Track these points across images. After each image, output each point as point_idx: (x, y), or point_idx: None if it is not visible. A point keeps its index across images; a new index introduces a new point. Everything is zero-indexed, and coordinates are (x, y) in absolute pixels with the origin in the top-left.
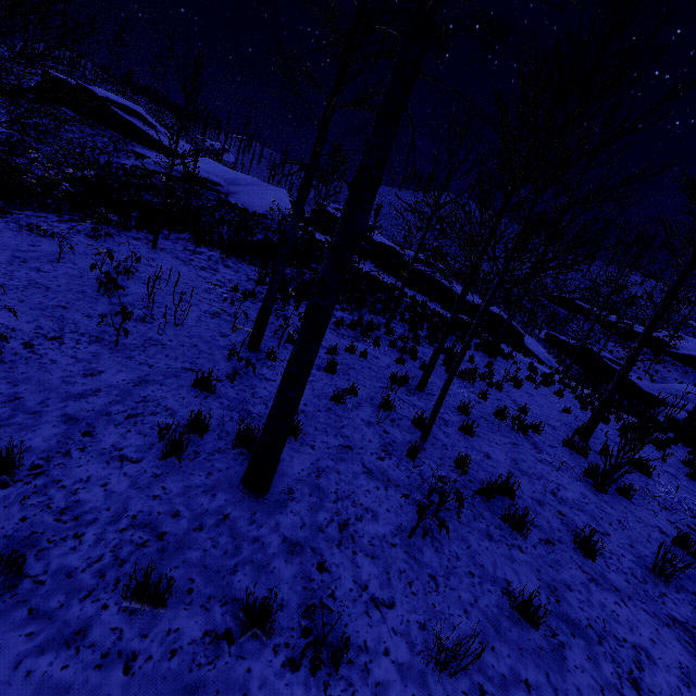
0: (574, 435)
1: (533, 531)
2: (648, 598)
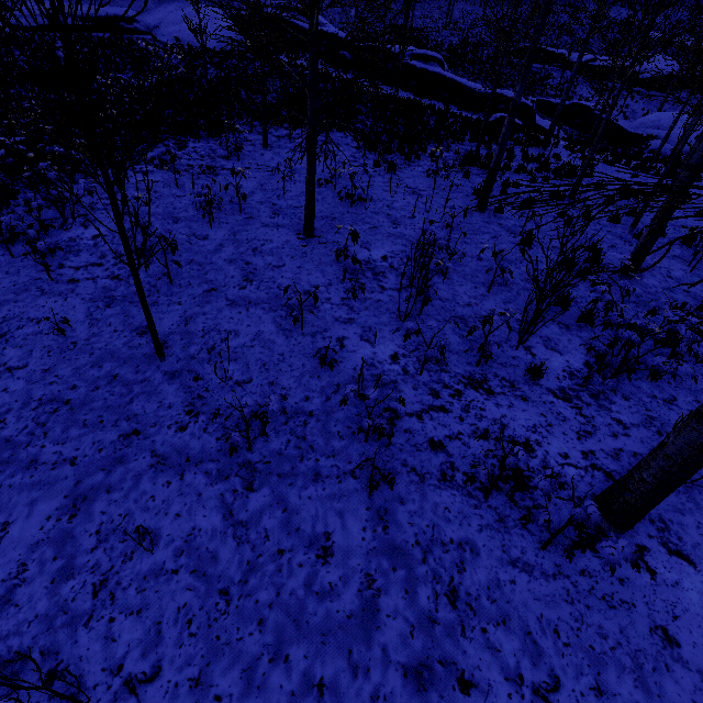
0: None
1: None
2: None
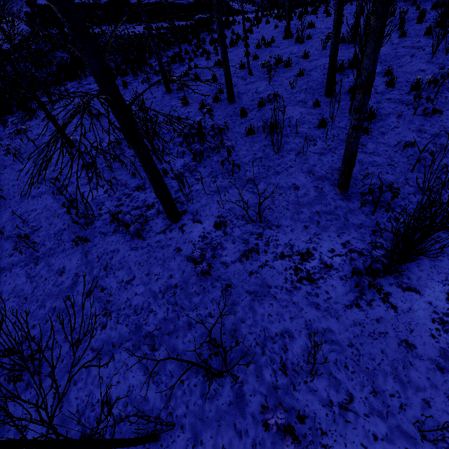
0: (285, 32)
1: (292, 64)
2: (323, 56)
